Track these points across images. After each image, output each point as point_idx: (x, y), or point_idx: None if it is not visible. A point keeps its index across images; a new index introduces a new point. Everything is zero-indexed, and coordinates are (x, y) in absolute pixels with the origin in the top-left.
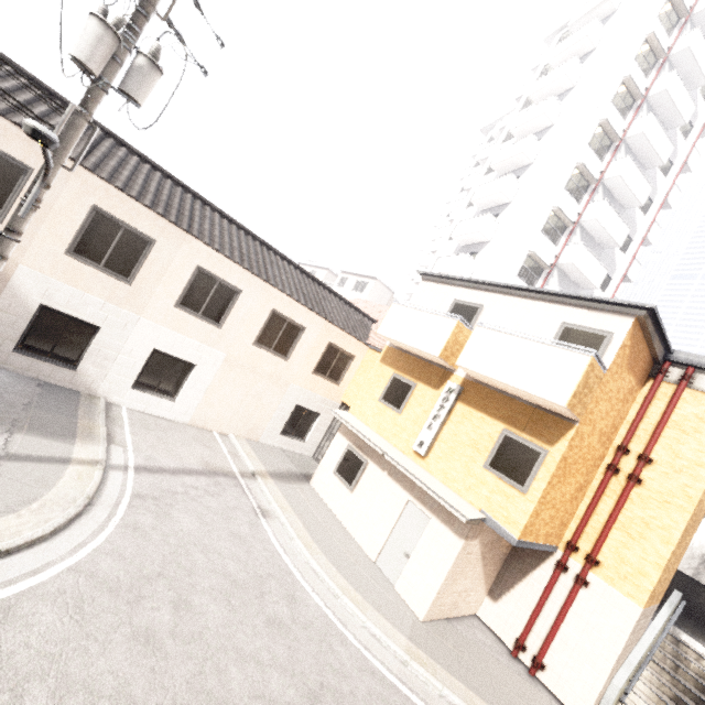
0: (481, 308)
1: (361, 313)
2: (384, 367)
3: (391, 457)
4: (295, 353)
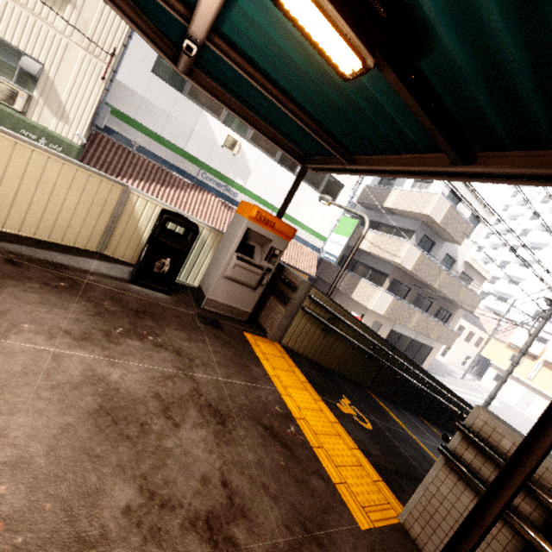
0: (549, 341)
1: (476, 317)
2: (508, 350)
3: (522, 379)
4: (471, 341)
